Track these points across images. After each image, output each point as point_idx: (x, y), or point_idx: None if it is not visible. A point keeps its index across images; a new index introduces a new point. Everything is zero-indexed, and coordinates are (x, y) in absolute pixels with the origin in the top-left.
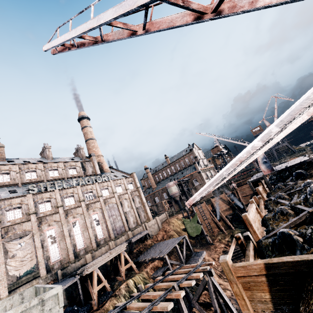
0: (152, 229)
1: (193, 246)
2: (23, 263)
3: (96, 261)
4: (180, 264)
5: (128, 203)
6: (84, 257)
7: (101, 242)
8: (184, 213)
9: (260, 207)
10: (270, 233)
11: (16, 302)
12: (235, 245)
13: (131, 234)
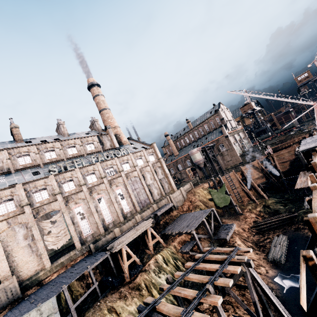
0: (177, 200)
1: (220, 216)
2: (58, 238)
3: (124, 238)
4: (208, 238)
5: (150, 176)
6: (113, 231)
7: (128, 215)
8: (210, 182)
9: None
10: None
11: None
12: (268, 216)
13: (156, 207)
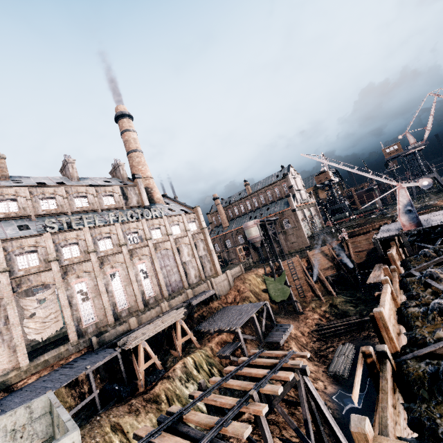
0: (220, 287)
1: (275, 314)
2: (45, 325)
3: (143, 331)
4: (256, 340)
5: (188, 250)
6: (128, 321)
7: (150, 301)
8: (267, 268)
9: (394, 287)
10: (422, 348)
11: (21, 419)
12: (334, 318)
13: (191, 293)
